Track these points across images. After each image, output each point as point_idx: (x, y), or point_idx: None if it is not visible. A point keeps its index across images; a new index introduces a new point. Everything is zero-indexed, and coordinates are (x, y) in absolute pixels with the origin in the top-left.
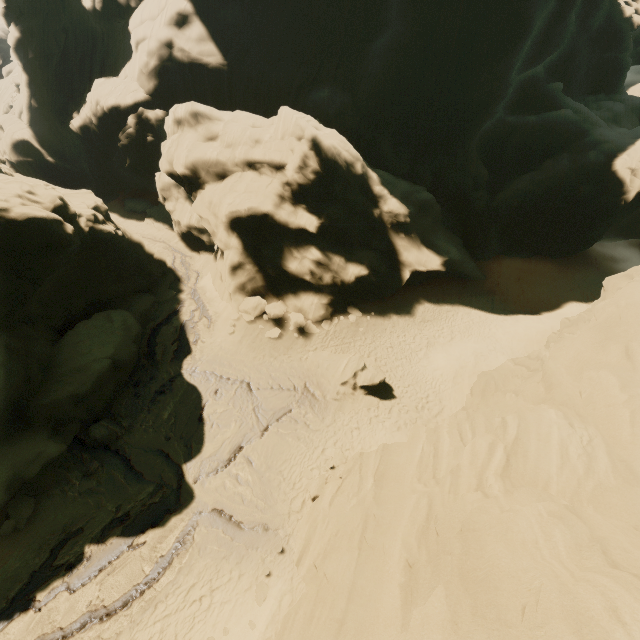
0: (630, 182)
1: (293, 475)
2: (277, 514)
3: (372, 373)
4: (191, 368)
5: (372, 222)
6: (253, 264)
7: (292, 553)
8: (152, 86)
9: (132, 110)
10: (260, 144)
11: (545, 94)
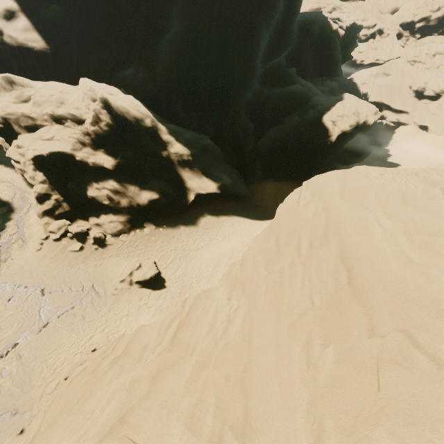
0: (332, 129)
1: (57, 362)
2: (30, 398)
3: (145, 271)
4: None
5: (162, 160)
6: (60, 195)
7: (30, 432)
8: None
9: None
10: (65, 105)
11: (286, 75)
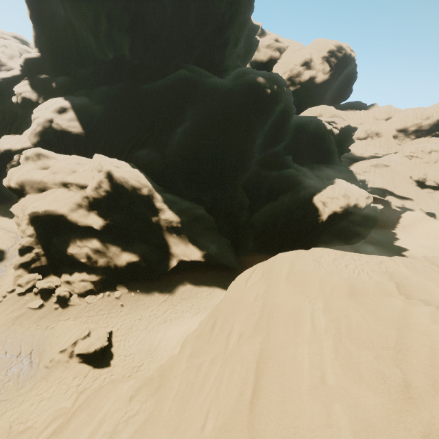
0: (323, 209)
1: None
2: None
3: (91, 341)
4: None
5: (151, 225)
6: (42, 249)
7: None
8: (36, 140)
9: (20, 152)
10: (75, 173)
11: (283, 161)
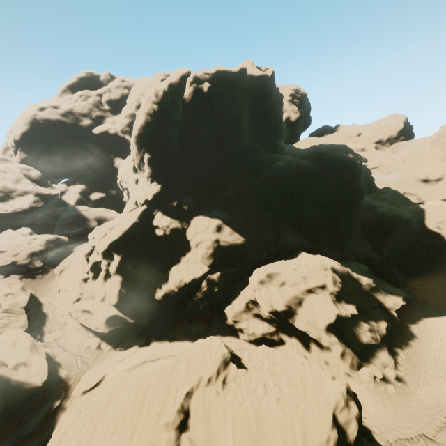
0: (441, 232)
1: None
2: None
3: None
4: (386, 442)
5: (364, 293)
6: (347, 347)
7: None
8: (210, 262)
9: (201, 278)
10: (306, 278)
11: (364, 202)
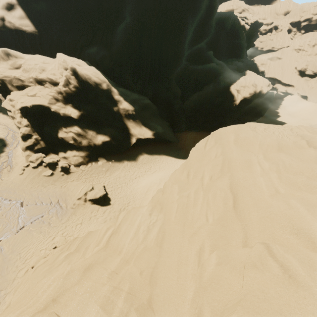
0: (237, 96)
1: (27, 255)
2: (5, 280)
3: (96, 192)
4: None
5: (114, 114)
6: (38, 135)
7: (4, 305)
8: None
9: None
10: (45, 72)
11: (206, 56)
